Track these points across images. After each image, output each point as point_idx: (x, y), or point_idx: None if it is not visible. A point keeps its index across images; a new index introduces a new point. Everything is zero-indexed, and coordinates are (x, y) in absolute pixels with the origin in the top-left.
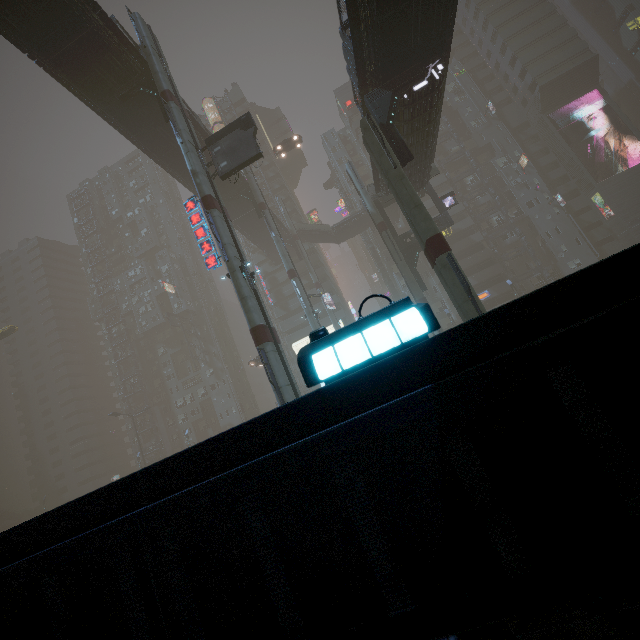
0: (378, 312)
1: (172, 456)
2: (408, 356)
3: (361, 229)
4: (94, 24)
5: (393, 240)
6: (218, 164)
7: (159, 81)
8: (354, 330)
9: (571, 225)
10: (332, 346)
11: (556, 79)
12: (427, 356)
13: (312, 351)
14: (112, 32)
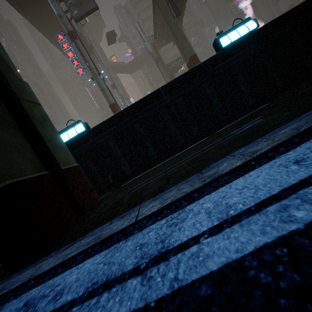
0: (240, 22)
1: (172, 80)
2: (250, 36)
3: (142, 65)
4: None
5: (163, 67)
6: (72, 12)
7: None
8: (233, 29)
9: None
10: (226, 35)
11: None
12: (256, 35)
13: (219, 38)
14: None
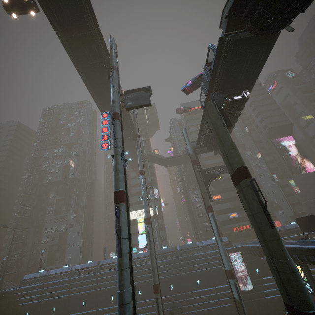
0: None
1: None
2: None
3: (178, 163)
4: (93, 31)
5: (199, 170)
6: (127, 102)
7: (112, 62)
8: None
9: (279, 191)
10: None
11: (275, 127)
12: None
13: None
14: (99, 38)
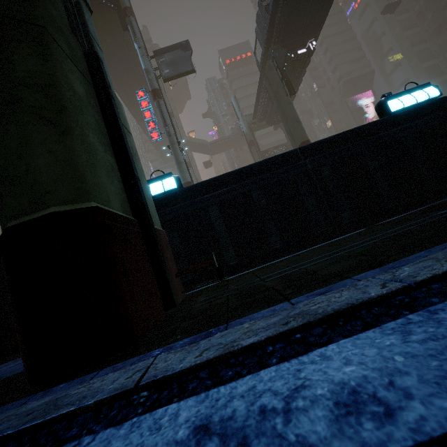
0: (417, 87)
1: (317, 141)
2: (430, 104)
3: (228, 148)
4: None
5: (258, 153)
6: (162, 70)
7: None
8: (406, 93)
9: None
10: (397, 98)
11: (352, 78)
12: (437, 105)
13: (387, 100)
14: None
